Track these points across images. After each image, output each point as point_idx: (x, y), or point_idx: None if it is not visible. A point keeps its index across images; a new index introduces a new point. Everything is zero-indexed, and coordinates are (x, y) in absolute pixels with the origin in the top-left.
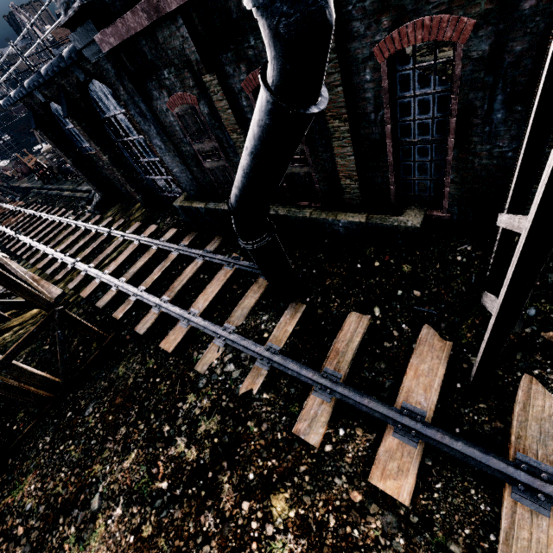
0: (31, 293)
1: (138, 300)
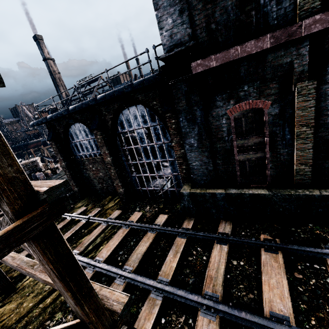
0: (97, 304)
1: (164, 297)
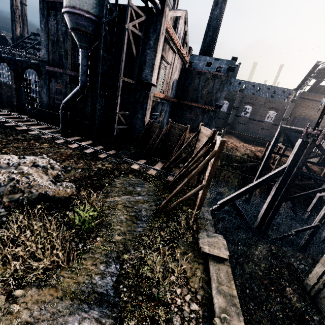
0: None
1: (5, 121)
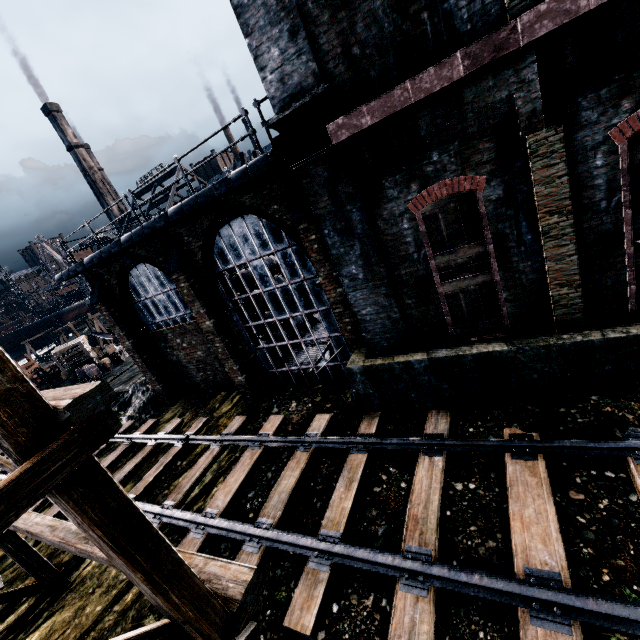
0: (195, 589)
1: (333, 566)
